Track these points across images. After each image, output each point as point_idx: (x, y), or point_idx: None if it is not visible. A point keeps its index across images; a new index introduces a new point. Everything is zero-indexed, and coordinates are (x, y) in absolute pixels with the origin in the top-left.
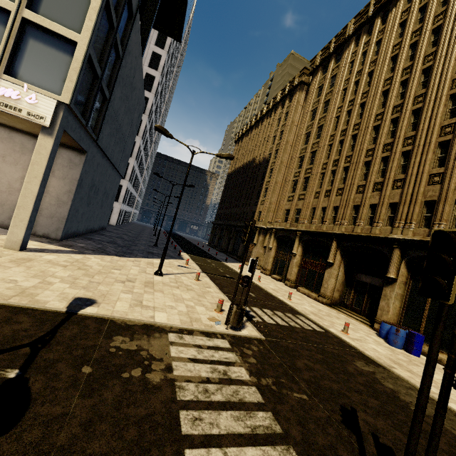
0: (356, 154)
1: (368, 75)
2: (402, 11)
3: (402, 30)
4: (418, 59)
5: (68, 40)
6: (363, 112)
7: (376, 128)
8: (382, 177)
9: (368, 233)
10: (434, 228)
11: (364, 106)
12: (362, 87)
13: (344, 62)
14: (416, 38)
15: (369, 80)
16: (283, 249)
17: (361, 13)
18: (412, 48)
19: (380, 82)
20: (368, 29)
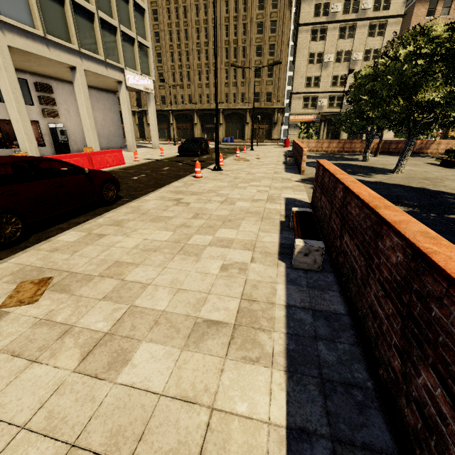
0: (192, 65)
1: (183, 8)
2: None
3: None
4: (210, 19)
5: (146, 46)
6: (189, 37)
7: (198, 51)
8: (207, 80)
9: (210, 108)
10: (230, 104)
11: (187, 33)
12: (182, 17)
13: None
14: (206, 2)
15: (185, 13)
16: (158, 122)
17: None
18: (204, 6)
19: (193, 20)
20: None
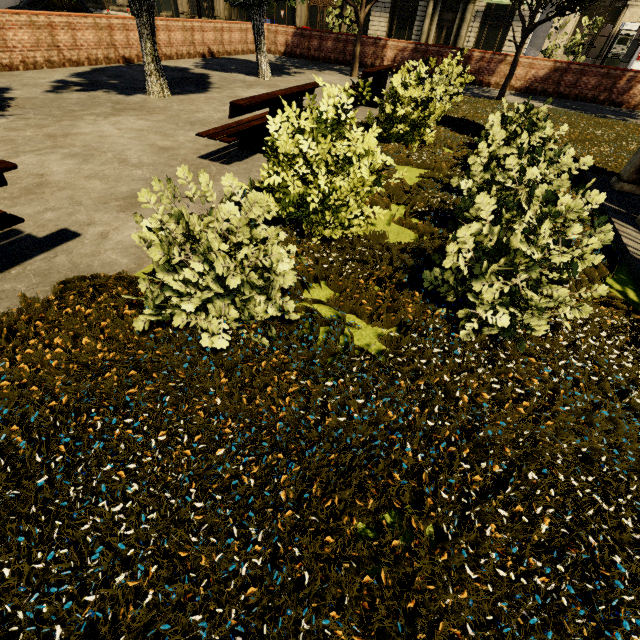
0: None
1: None
2: None
3: None
4: None
5: None
6: None
7: None
8: None
9: None
10: None
11: None
12: None
13: None
14: None
15: None
16: None
17: None
18: None
19: None
20: None
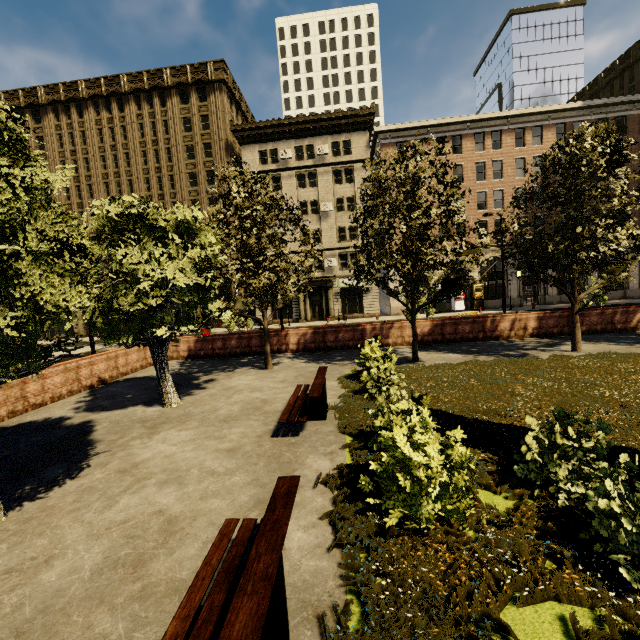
0: None
1: (84, 160)
2: (96, 118)
3: (102, 137)
4: (122, 171)
5: None
6: (94, 194)
7: None
8: None
9: None
10: None
11: (92, 188)
12: (83, 170)
13: (49, 129)
14: (115, 152)
15: (87, 165)
16: None
17: (51, 88)
18: (114, 157)
19: (99, 174)
20: (65, 110)
